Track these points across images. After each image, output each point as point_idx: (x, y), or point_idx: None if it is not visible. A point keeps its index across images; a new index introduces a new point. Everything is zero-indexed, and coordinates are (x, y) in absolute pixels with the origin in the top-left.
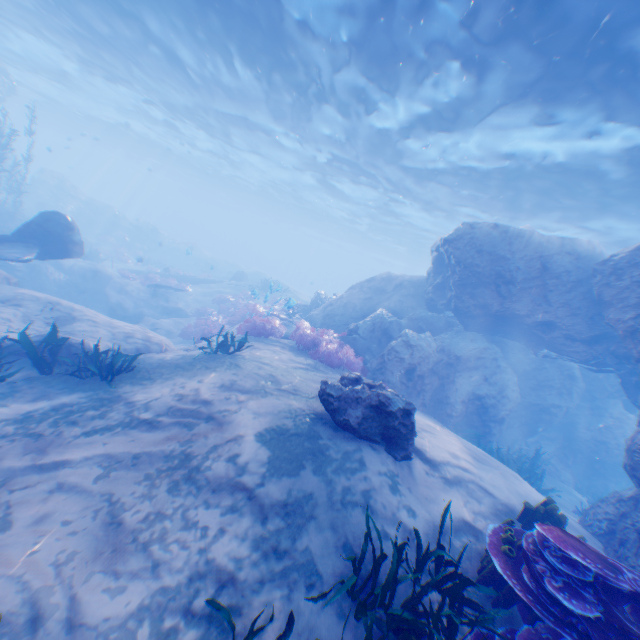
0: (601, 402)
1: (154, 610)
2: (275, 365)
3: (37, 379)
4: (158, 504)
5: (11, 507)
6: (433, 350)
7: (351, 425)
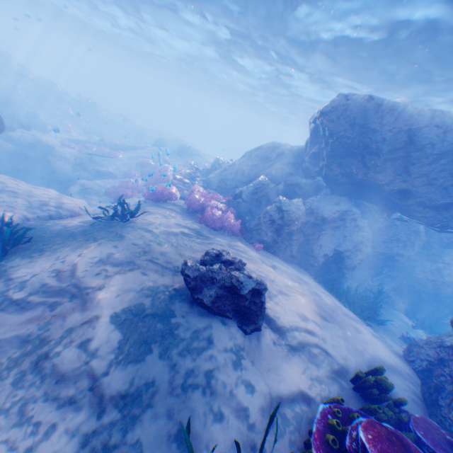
0: (437, 251)
1: None
2: (158, 234)
3: None
4: None
5: None
6: (302, 213)
7: (205, 304)
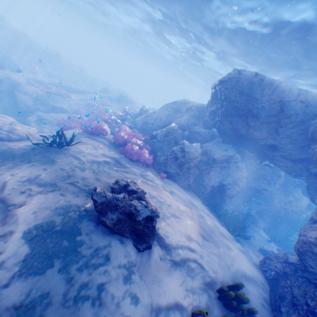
0: (290, 188)
1: None
2: (84, 161)
3: None
4: None
5: None
6: (199, 154)
7: (108, 225)
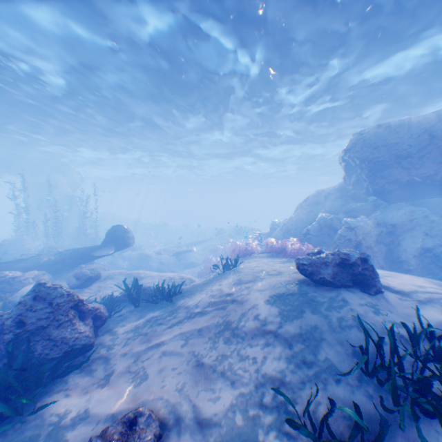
0: None
1: (240, 406)
2: (261, 265)
3: (134, 310)
4: (221, 351)
5: (145, 368)
6: (370, 225)
7: (326, 280)
